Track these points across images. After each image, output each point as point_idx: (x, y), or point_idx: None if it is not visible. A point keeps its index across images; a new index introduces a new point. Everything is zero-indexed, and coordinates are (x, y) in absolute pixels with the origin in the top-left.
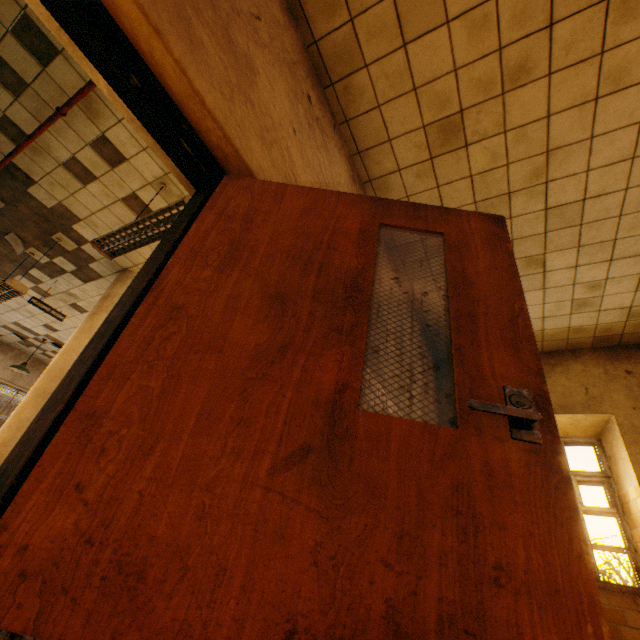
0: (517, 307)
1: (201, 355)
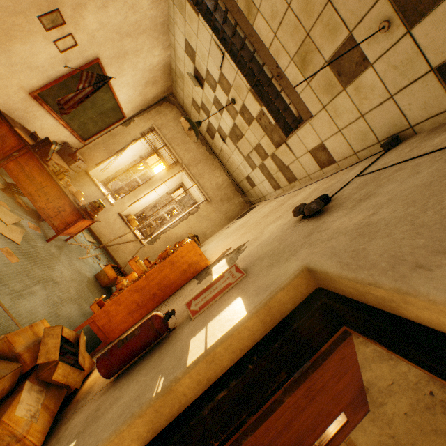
0: None
1: None
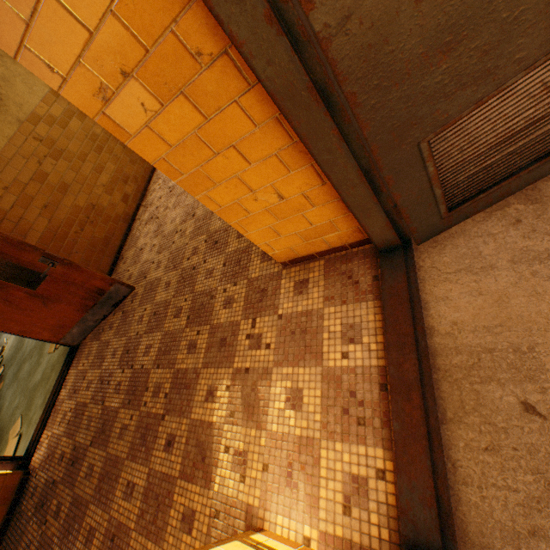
0: (2, 237)
1: (5, 315)
